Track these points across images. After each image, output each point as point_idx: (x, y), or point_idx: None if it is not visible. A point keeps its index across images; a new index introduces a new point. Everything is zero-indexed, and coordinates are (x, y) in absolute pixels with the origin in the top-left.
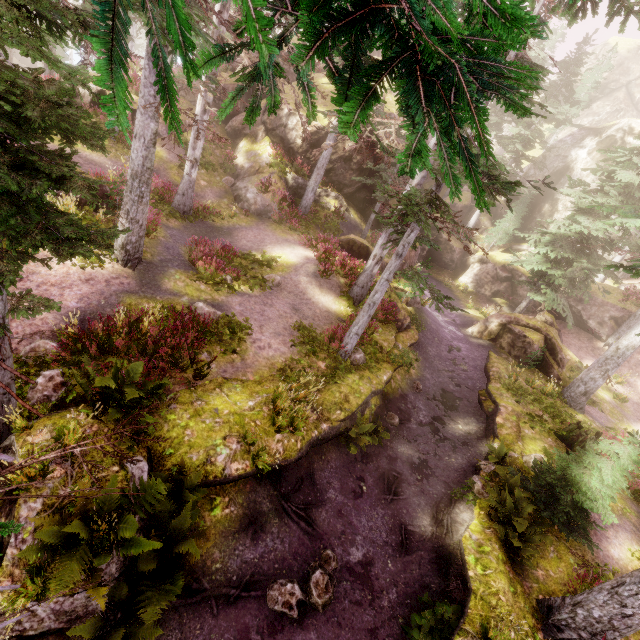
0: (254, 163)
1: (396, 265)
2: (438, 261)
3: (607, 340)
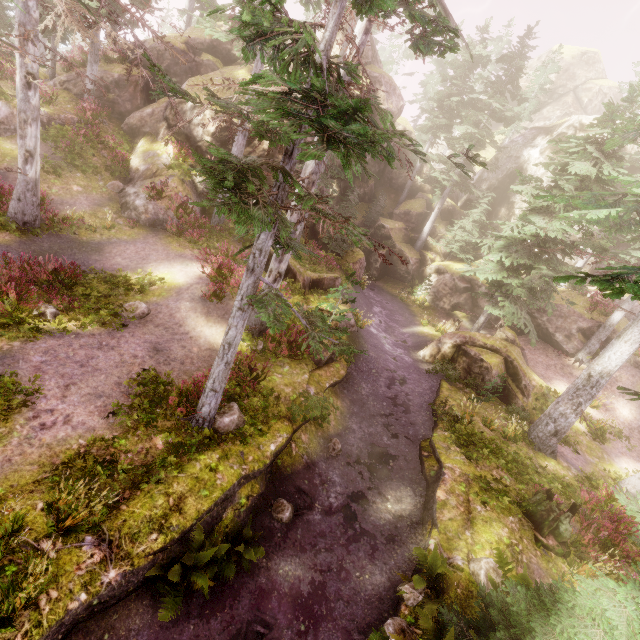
0: (151, 165)
1: (250, 285)
2: (393, 273)
3: (577, 355)
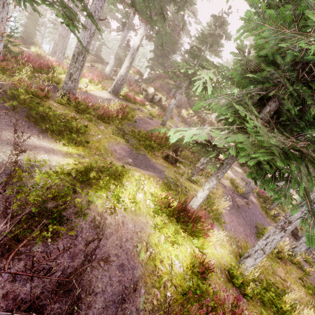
0: (191, 119)
1: None
2: None
3: None
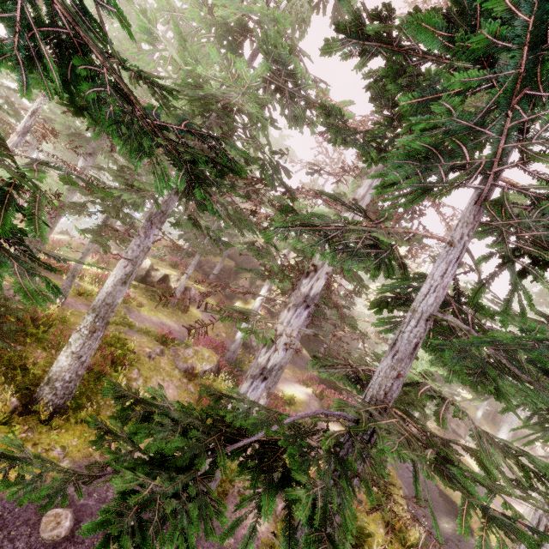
0: None
1: None
2: None
3: (465, 438)
